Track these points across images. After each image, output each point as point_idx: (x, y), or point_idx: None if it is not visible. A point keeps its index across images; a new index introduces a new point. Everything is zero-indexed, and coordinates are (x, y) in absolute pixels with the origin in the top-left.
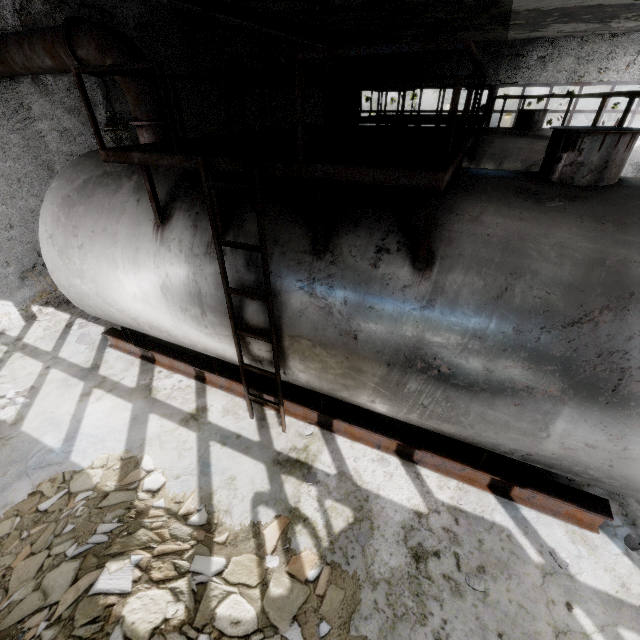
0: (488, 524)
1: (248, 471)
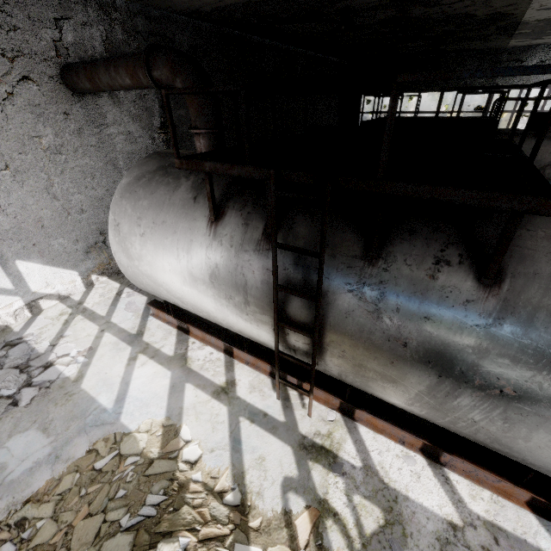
0: (533, 550)
1: (276, 452)
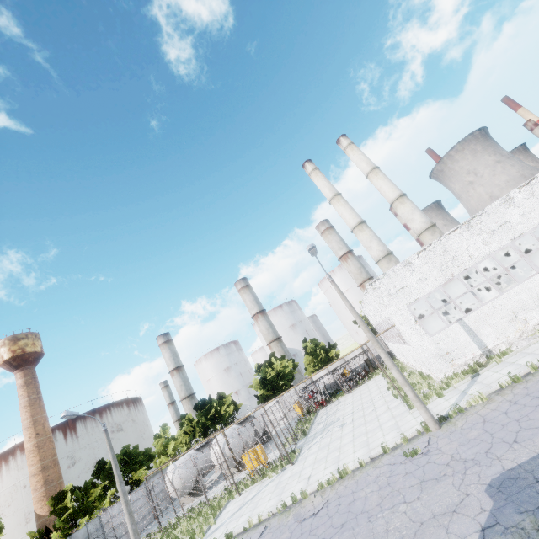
0: None
1: None
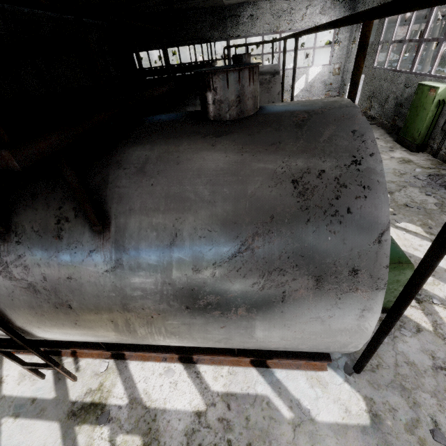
0: (252, 398)
1: (41, 437)
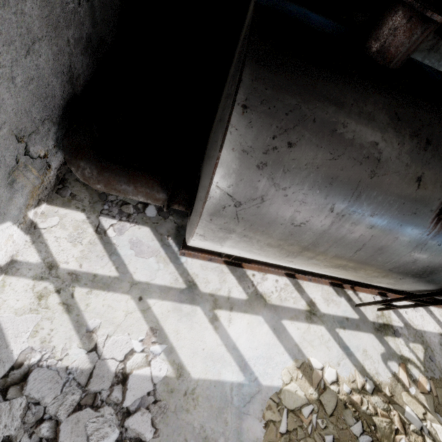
0: None
1: (368, 342)
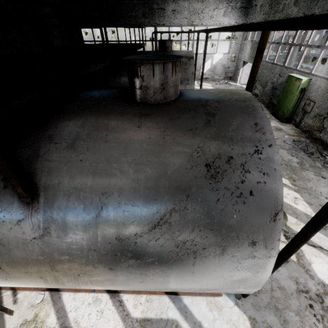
0: (164, 322)
1: None
